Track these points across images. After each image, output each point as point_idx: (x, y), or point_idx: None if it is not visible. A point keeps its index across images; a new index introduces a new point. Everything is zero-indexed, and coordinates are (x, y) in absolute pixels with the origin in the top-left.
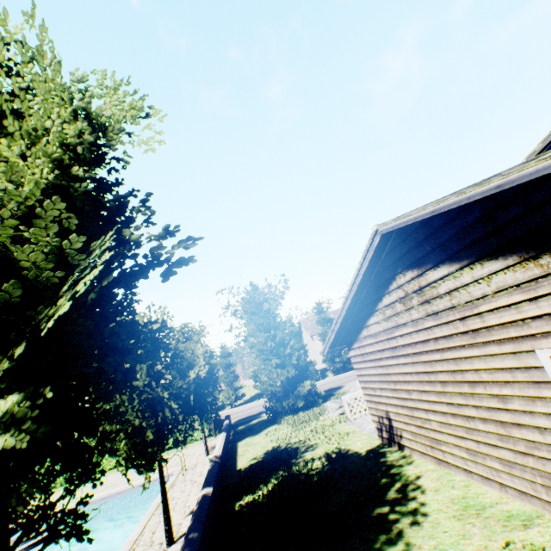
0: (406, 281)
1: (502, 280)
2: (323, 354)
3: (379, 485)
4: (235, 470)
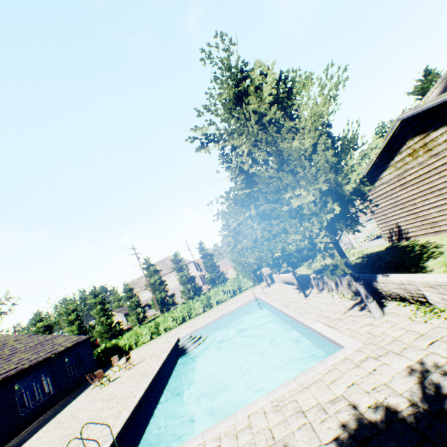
0: (414, 143)
1: None
2: None
3: (406, 250)
4: None
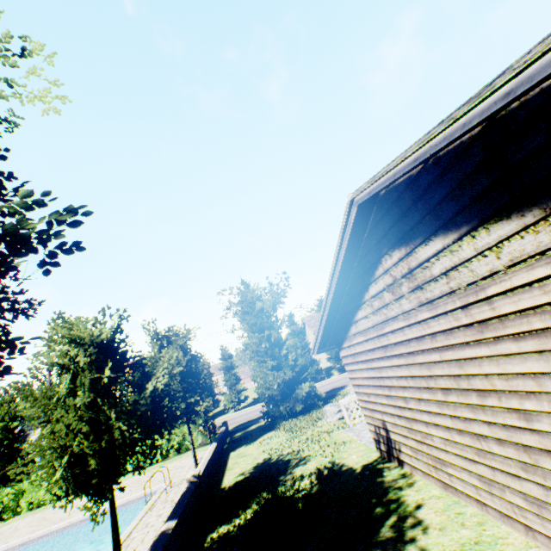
0: (393, 263)
1: (518, 247)
2: (327, 352)
3: (371, 518)
4: (219, 489)
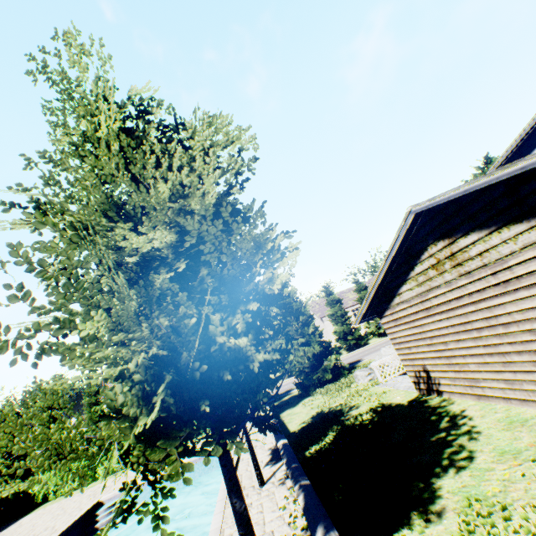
0: (438, 249)
1: (527, 238)
2: (335, 333)
3: (430, 421)
4: (289, 433)
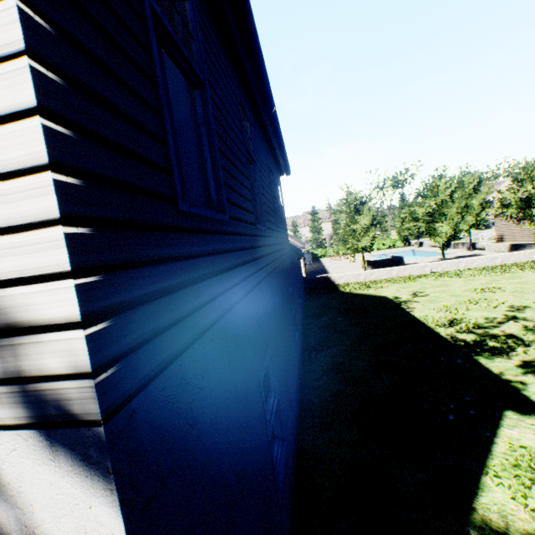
0: None
1: None
2: None
3: None
4: None
